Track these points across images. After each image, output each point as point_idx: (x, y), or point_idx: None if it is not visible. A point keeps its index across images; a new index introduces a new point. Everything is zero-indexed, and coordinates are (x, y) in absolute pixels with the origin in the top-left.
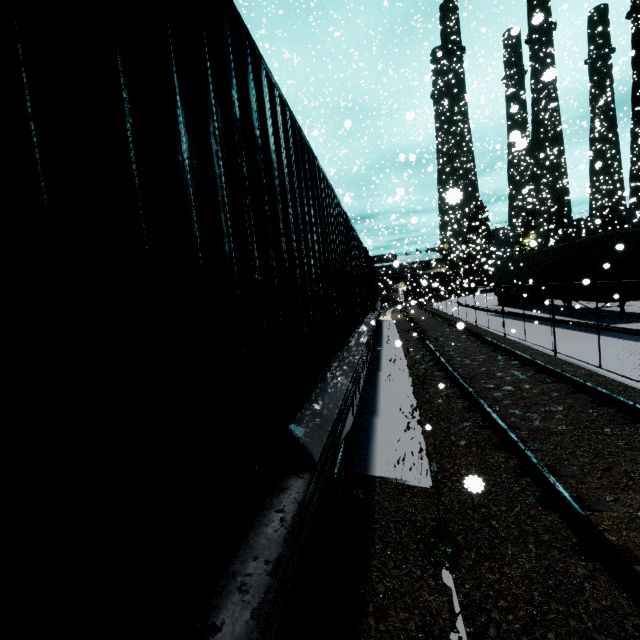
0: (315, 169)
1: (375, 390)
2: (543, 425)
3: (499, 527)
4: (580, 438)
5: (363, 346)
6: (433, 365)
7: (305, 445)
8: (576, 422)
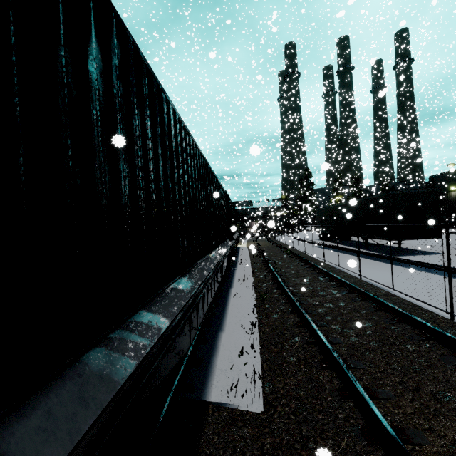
0: (162, 100)
1: (225, 305)
2: (358, 341)
3: None
4: (389, 354)
5: (211, 269)
6: (273, 284)
7: None
8: (383, 338)
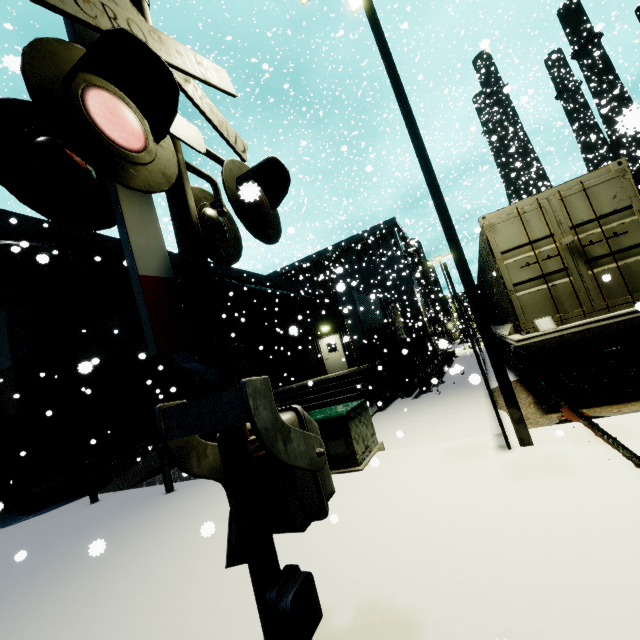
0: None
1: None
2: None
3: None
4: None
5: None
6: None
7: None
8: None
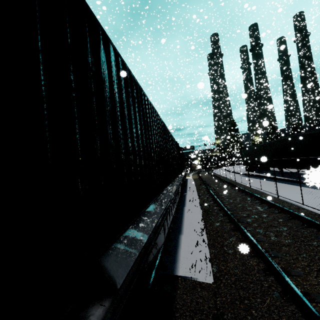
0: (141, 95)
1: (181, 218)
2: (277, 239)
3: (257, 316)
4: (299, 248)
5: (172, 193)
6: (213, 203)
7: (111, 274)
8: (295, 237)
